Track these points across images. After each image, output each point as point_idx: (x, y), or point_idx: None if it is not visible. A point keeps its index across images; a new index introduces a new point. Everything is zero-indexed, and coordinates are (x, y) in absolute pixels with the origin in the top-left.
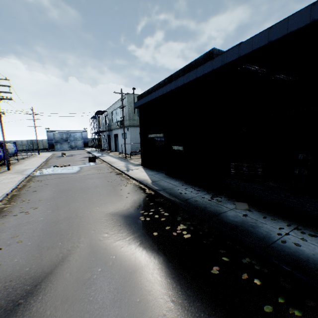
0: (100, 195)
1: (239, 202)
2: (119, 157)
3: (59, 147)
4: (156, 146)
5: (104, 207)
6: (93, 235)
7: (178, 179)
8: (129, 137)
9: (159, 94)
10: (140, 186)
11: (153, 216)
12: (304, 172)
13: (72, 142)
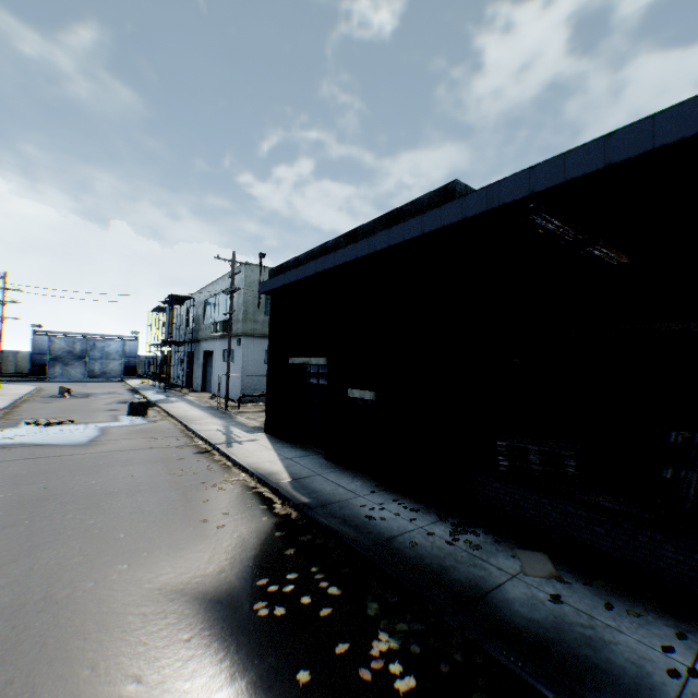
0: (140, 517)
1: (526, 552)
2: (209, 407)
3: (60, 373)
4: (307, 386)
5: (147, 563)
6: (86, 688)
7: (358, 474)
8: (240, 361)
9: (326, 265)
10: (259, 491)
11: (296, 598)
12: (688, 478)
13: (97, 363)
